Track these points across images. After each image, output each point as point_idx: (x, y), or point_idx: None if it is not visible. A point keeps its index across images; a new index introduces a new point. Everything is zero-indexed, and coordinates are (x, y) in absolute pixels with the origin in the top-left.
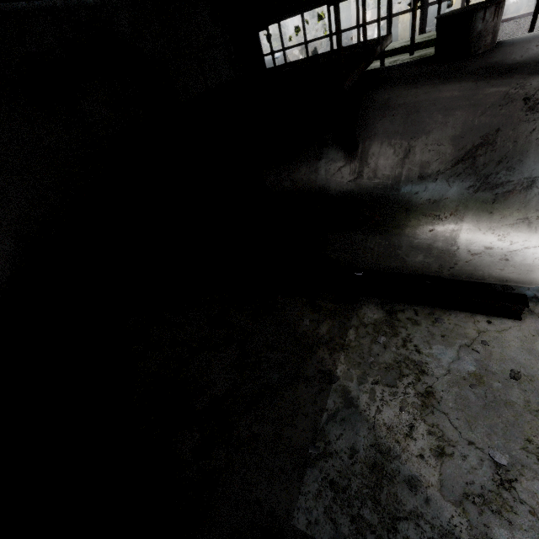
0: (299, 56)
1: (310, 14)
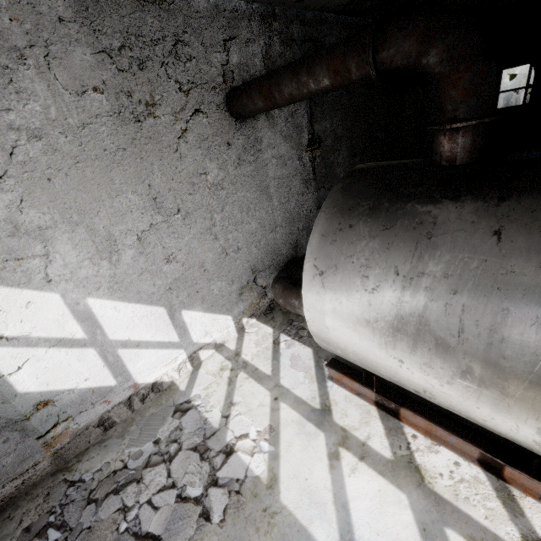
0: (501, 102)
1: (512, 70)
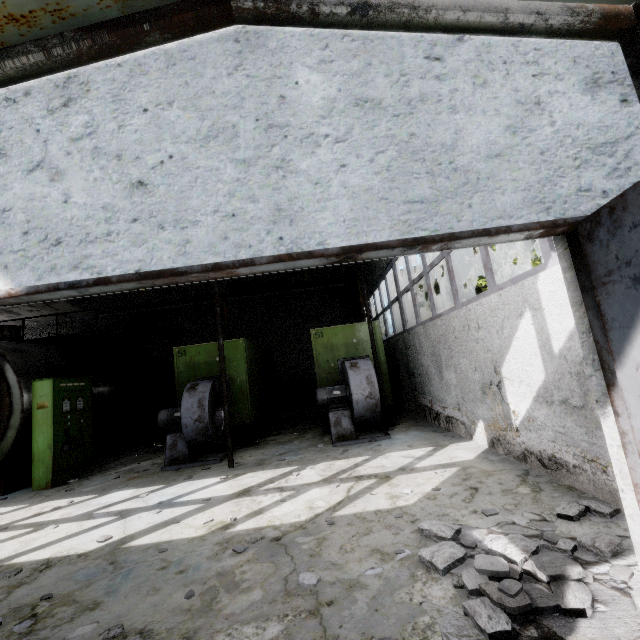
0: None
1: None
